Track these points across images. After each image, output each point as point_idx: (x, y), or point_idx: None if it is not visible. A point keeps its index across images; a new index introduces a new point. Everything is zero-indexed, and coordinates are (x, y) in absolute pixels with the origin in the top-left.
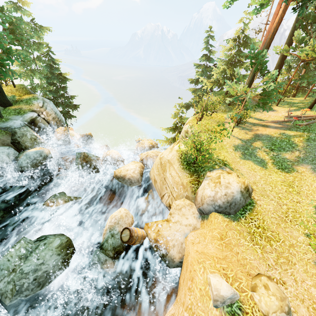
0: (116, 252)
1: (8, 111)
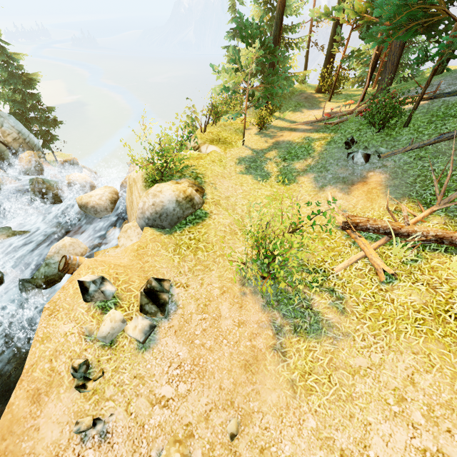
0: (48, 280)
1: None
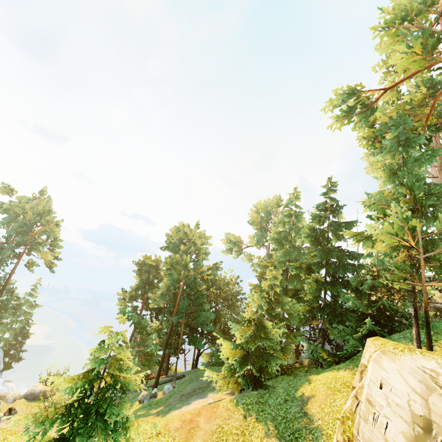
0: None
1: None
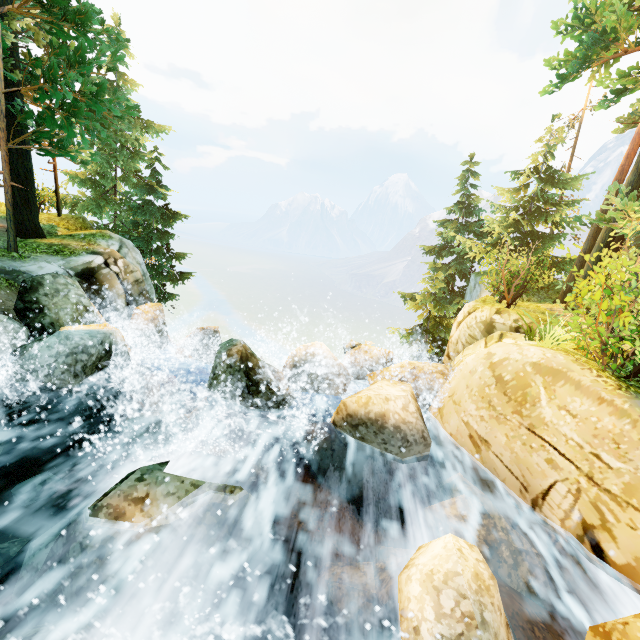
0: None
1: (31, 244)
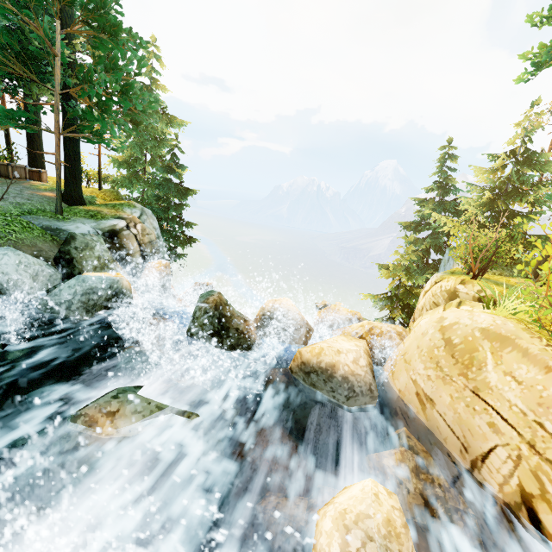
0: None
1: (74, 210)
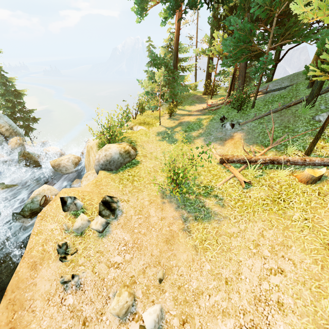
0: (32, 212)
1: None
